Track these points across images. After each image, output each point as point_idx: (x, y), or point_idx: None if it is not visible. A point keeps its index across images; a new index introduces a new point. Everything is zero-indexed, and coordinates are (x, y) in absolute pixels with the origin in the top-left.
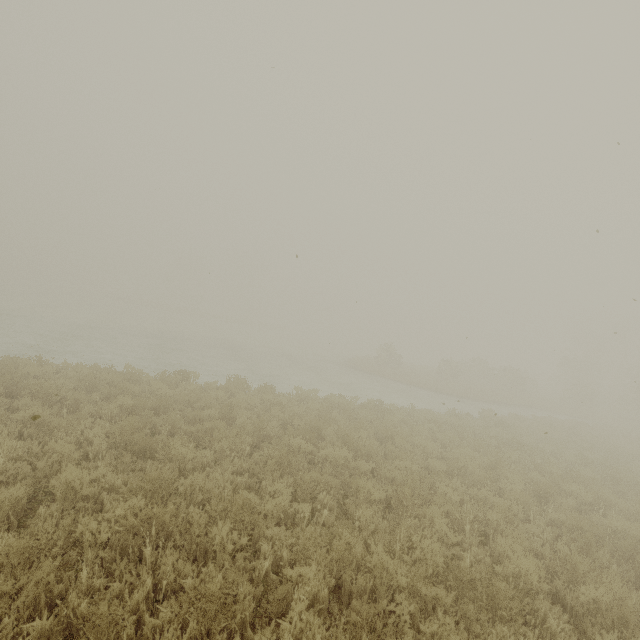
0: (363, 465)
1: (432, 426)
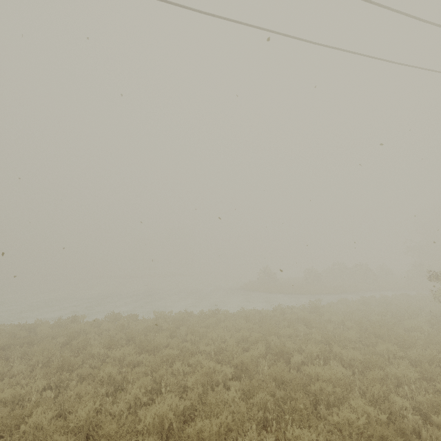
0: (131, 357)
1: (242, 320)
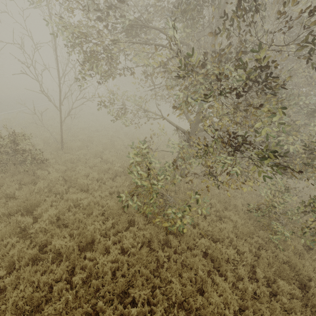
0: None
1: None
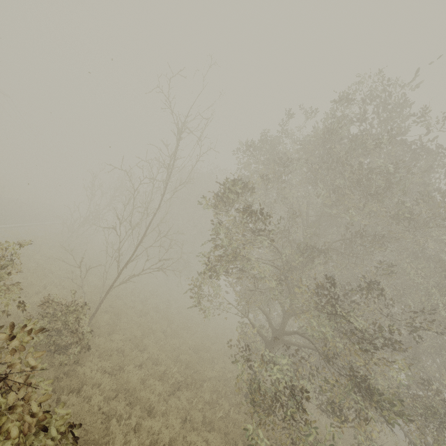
0: None
1: None
